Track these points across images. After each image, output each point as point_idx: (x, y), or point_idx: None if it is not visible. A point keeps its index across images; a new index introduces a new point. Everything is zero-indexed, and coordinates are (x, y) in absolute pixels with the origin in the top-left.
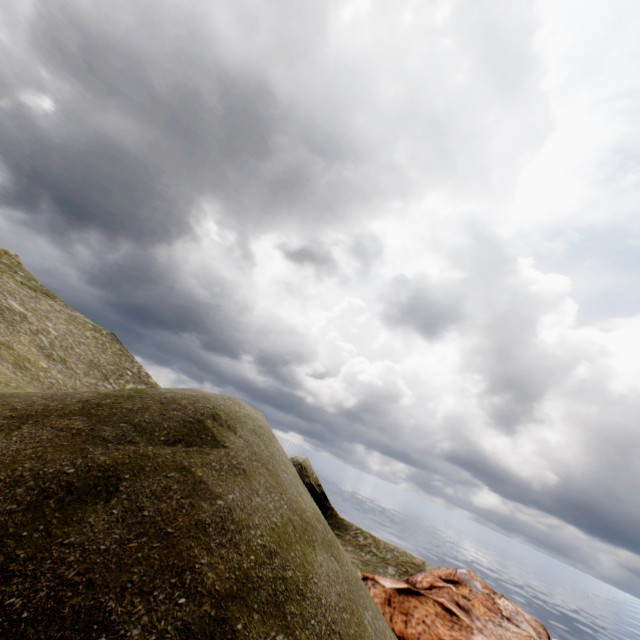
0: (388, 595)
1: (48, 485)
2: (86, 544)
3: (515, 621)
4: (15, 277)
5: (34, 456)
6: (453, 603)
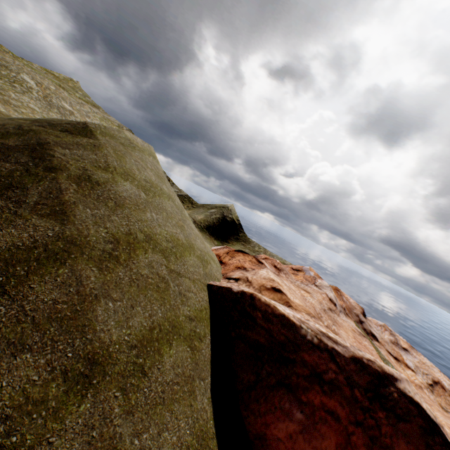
0: (229, 251)
1: (1, 130)
2: (5, 143)
3: (320, 288)
4: (75, 94)
5: (2, 124)
6: (271, 264)
